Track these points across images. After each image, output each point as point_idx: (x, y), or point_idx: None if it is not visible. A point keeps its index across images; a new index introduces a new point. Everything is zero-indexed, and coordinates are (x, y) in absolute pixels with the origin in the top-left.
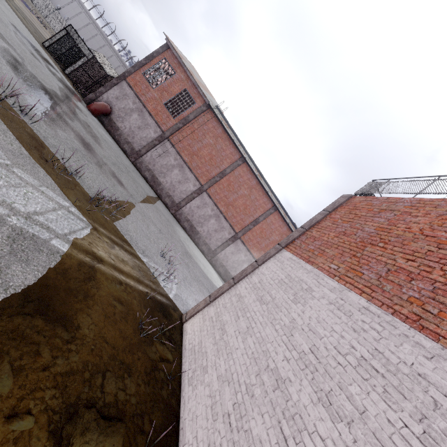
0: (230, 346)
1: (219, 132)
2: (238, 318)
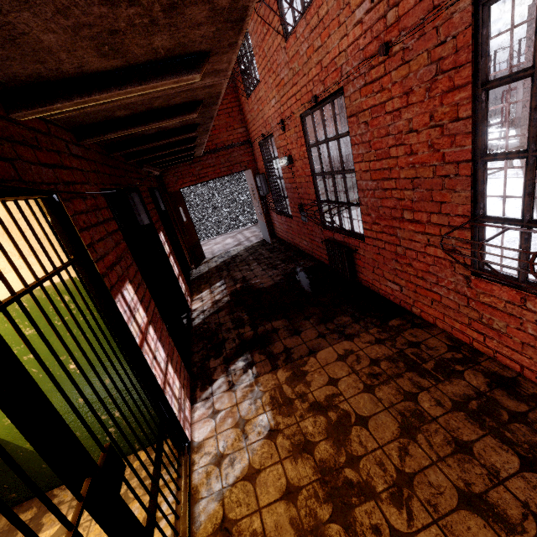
0: None
1: None
2: None
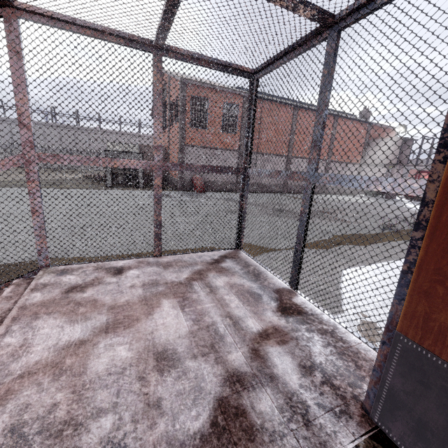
0: None
1: (268, 107)
2: None
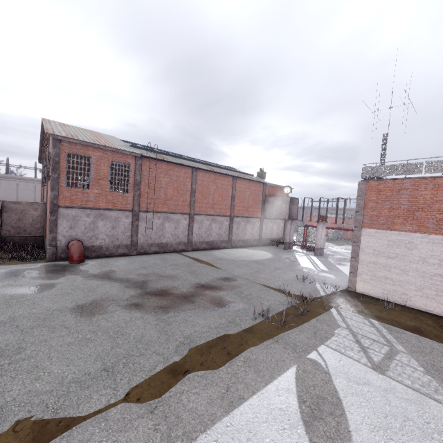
0: (403, 280)
1: (165, 167)
2: (390, 270)
